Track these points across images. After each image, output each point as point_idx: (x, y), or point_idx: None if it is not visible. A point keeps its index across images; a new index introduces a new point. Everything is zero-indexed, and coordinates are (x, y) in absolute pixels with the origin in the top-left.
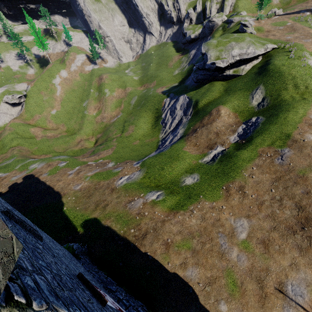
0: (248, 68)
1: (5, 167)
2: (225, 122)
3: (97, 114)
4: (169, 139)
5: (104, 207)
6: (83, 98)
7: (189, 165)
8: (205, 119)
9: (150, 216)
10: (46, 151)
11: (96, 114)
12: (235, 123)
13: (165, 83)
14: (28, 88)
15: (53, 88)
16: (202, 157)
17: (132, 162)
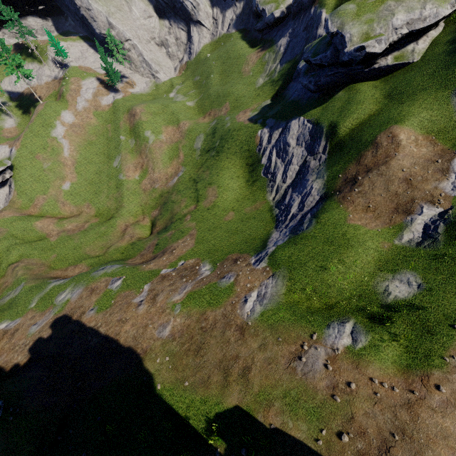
0: (423, 47)
1: (10, 307)
2: (416, 155)
3: (142, 177)
4: (295, 202)
5: (244, 375)
6: (110, 153)
7: (378, 254)
8: (367, 156)
9: (366, 393)
10: (73, 258)
11: (139, 176)
12: (437, 155)
13: (247, 104)
14: (11, 153)
15: (55, 146)
16: (397, 232)
17: (244, 257)
